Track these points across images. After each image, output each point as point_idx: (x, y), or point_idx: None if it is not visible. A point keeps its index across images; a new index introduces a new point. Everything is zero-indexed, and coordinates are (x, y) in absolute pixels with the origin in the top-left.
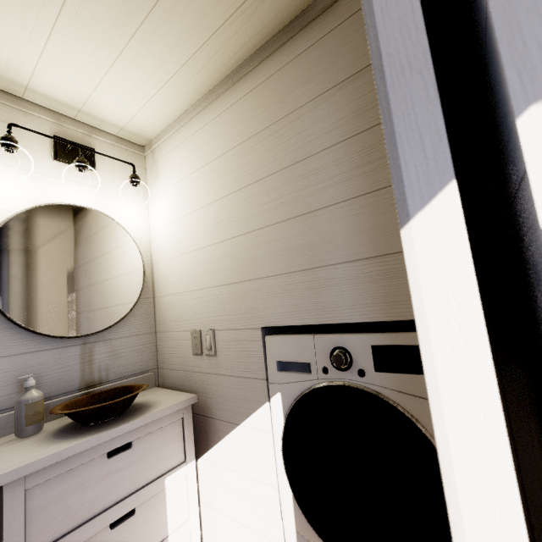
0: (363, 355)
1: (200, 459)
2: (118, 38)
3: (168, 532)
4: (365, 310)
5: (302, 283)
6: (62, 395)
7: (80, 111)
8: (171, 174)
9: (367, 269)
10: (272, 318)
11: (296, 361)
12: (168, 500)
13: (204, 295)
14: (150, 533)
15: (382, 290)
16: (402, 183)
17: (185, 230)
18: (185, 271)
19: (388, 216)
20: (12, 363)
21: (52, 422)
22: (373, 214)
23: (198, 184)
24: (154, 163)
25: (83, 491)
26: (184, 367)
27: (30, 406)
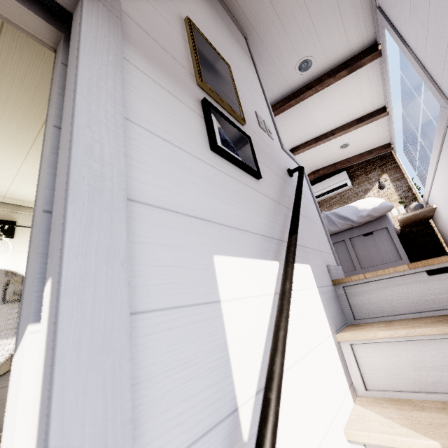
0: None
1: None
2: (17, 156)
3: None
4: None
5: None
6: None
7: (5, 197)
8: None
9: None
10: None
11: None
12: None
13: None
14: None
15: None
16: (20, 319)
17: None
18: None
19: None
20: None
21: None
22: None
23: None
24: None
25: None
26: None
27: None
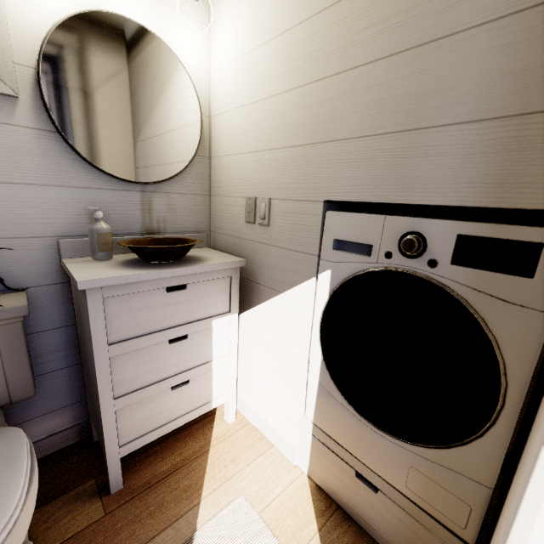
0: (442, 244)
1: (242, 314)
2: None
3: (212, 357)
4: (466, 191)
5: (389, 150)
6: (126, 235)
7: None
8: None
9: (492, 135)
10: (339, 192)
11: (357, 241)
12: (213, 336)
13: (264, 158)
14: (198, 354)
15: (503, 165)
16: None
17: (251, 72)
18: (246, 127)
19: None
20: (82, 195)
21: (120, 255)
22: (540, 43)
23: None
24: None
25: (147, 311)
26: (235, 233)
27: (100, 236)
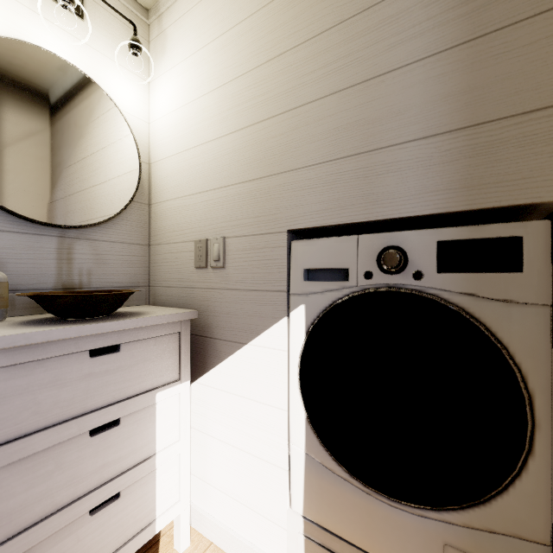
0: (424, 254)
1: (194, 383)
2: None
3: (155, 449)
4: (435, 199)
5: (351, 171)
6: (32, 291)
7: None
8: (183, 45)
9: (447, 146)
10: (303, 218)
11: (331, 267)
12: (157, 417)
13: (215, 196)
14: (136, 447)
15: (464, 171)
16: None
17: (196, 118)
18: (193, 169)
19: (491, 71)
20: None
21: (19, 317)
22: (469, 71)
23: (220, 54)
24: (161, 33)
25: (58, 388)
26: (182, 283)
27: None
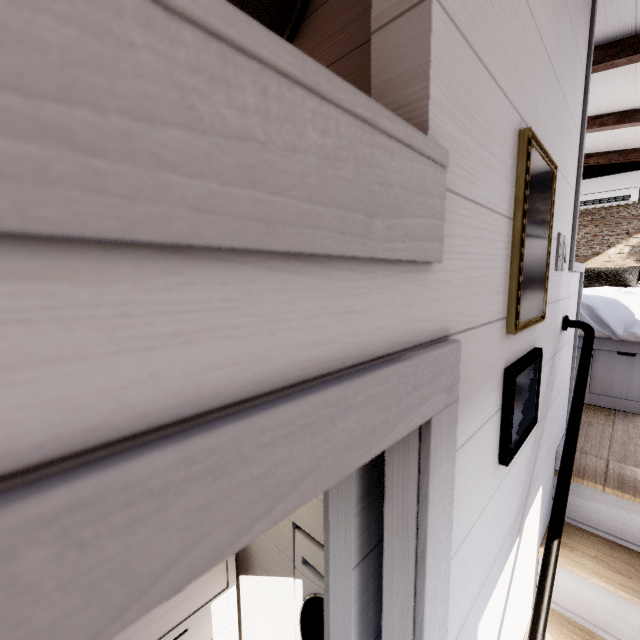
0: None
1: (241, 576)
2: None
3: (213, 636)
4: None
5: None
6: None
7: None
8: None
9: None
10: (301, 522)
11: (316, 568)
12: (213, 616)
13: None
14: (199, 639)
15: None
16: None
17: None
18: None
19: None
20: None
21: None
22: None
23: None
24: None
25: (150, 626)
26: None
27: None
